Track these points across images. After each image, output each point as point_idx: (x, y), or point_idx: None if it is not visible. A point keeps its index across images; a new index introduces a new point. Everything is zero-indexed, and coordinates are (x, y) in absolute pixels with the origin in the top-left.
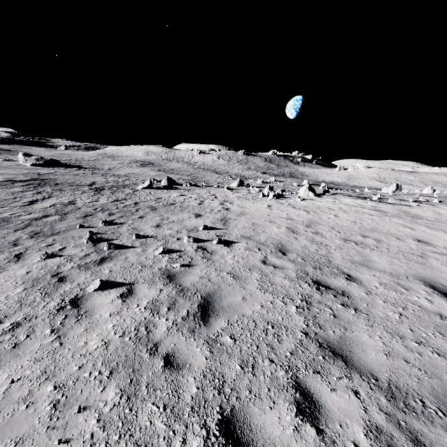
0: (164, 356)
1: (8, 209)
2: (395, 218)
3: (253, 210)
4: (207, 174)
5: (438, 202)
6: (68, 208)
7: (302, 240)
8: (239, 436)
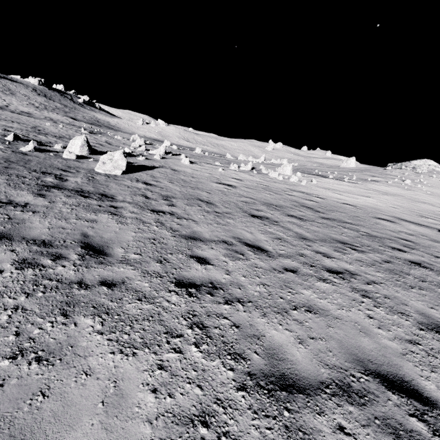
0: None
1: (429, 367)
2: (393, 196)
3: (358, 202)
4: (16, 117)
5: (355, 180)
6: (360, 269)
7: None
8: None
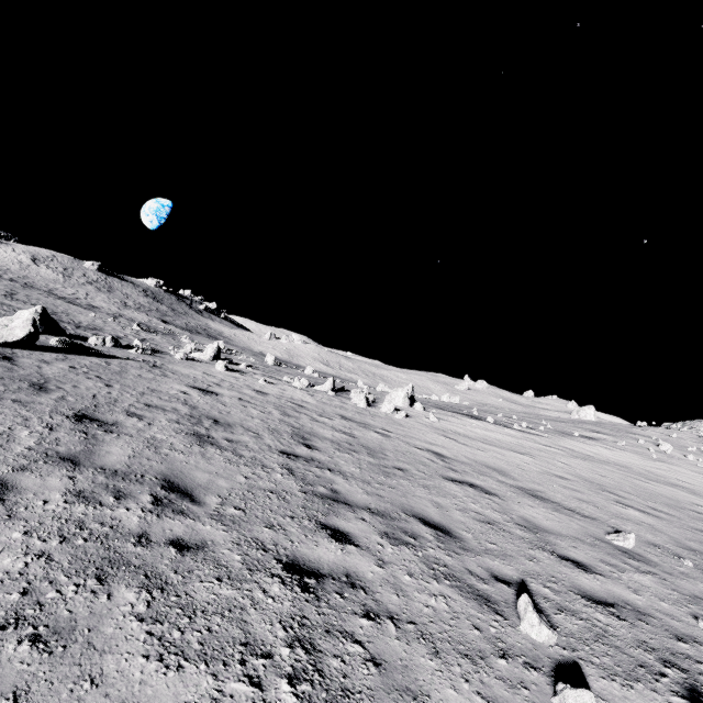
0: None
1: None
2: (597, 463)
3: (473, 455)
4: (59, 304)
5: (545, 430)
6: None
7: (702, 534)
8: None
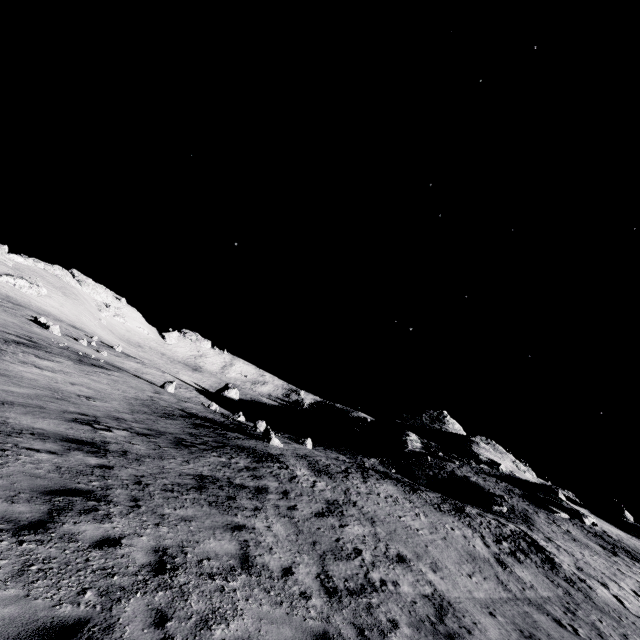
0: (8, 302)
1: None
2: None
3: None
4: None
5: None
6: None
7: None
8: (12, 303)
